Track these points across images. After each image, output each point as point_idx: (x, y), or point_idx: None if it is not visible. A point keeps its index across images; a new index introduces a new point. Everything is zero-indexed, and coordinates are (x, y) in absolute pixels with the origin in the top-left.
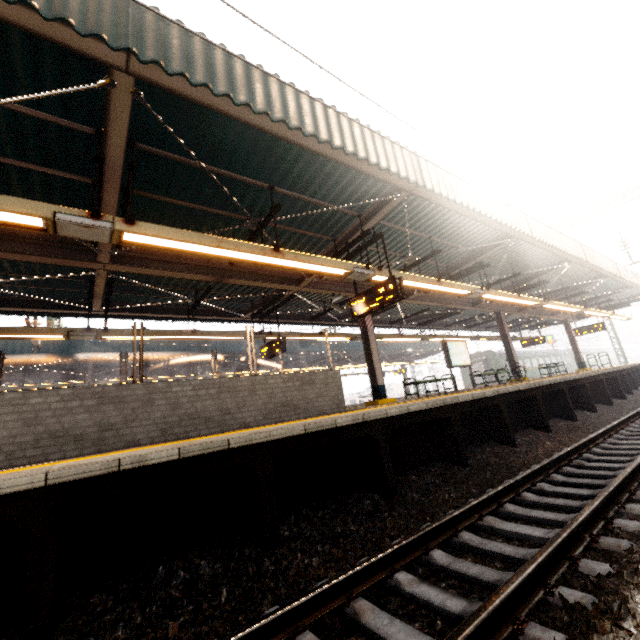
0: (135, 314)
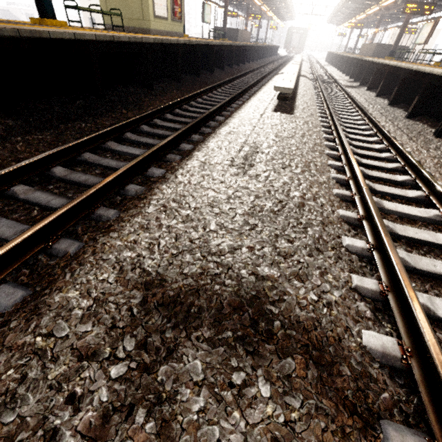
0: None
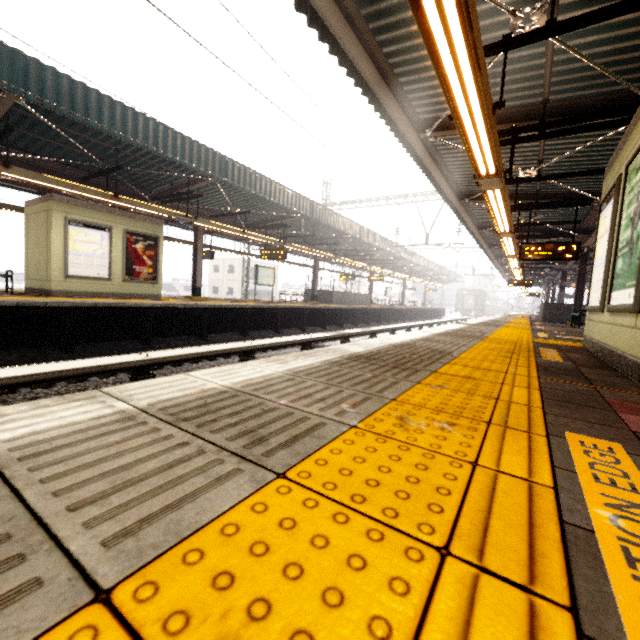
0: (489, 251)
